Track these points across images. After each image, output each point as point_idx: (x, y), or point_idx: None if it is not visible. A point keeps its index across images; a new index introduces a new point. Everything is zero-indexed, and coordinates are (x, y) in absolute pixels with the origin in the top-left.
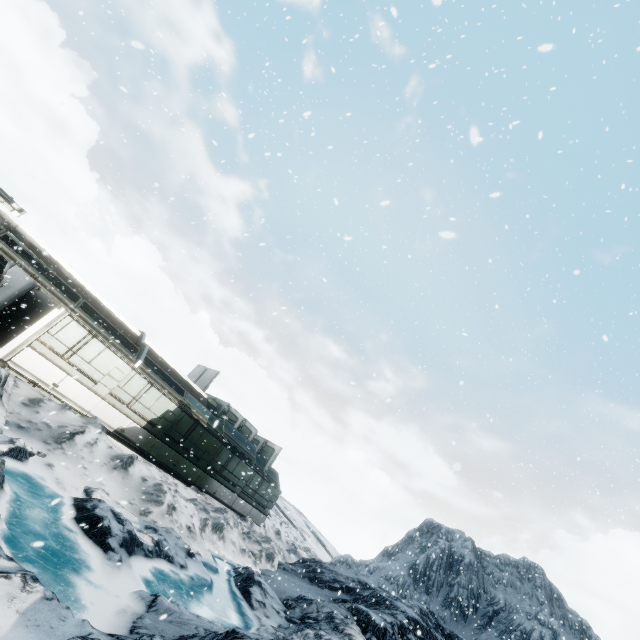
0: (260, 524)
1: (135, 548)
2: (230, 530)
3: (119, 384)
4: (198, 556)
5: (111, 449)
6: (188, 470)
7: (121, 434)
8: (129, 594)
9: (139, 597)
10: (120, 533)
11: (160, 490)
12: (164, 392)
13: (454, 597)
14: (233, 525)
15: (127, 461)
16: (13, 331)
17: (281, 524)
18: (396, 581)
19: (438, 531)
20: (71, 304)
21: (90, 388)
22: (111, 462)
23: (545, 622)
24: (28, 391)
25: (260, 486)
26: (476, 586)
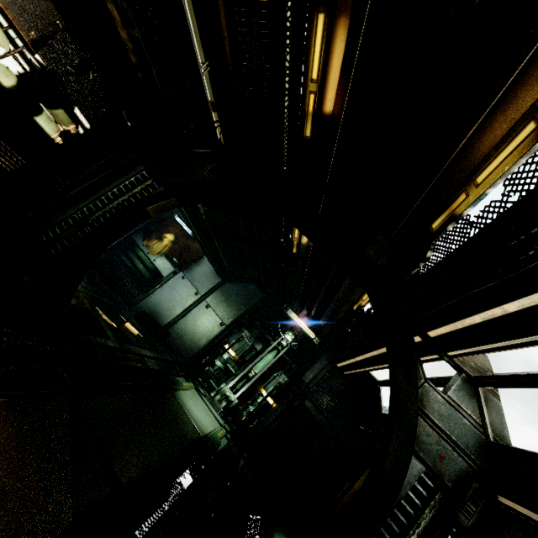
0: None
1: None
2: None
3: None
4: None
5: None
6: None
7: None
8: None
9: None
10: None
11: None
12: None
13: None
14: None
15: None
16: None
17: None
18: None
19: None
20: None
21: None
22: None
23: None
24: None
25: None
26: None
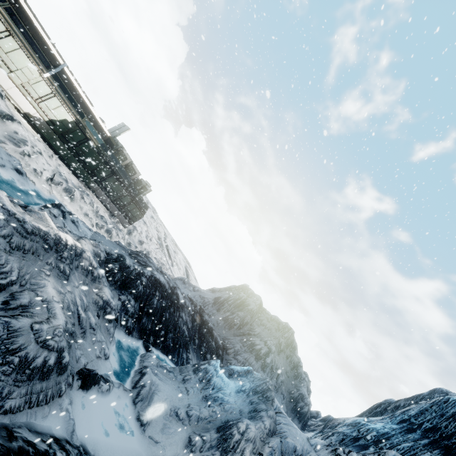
0: (125, 227)
1: None
2: (83, 202)
3: (29, 81)
4: (32, 182)
5: None
6: (77, 167)
7: (29, 118)
8: None
9: None
10: None
11: (23, 142)
12: (64, 105)
13: (230, 318)
14: (89, 203)
15: (6, 116)
16: None
17: (157, 248)
18: (204, 299)
19: (246, 291)
20: None
21: (7, 73)
22: None
23: (268, 345)
24: None
25: (129, 204)
26: (247, 320)
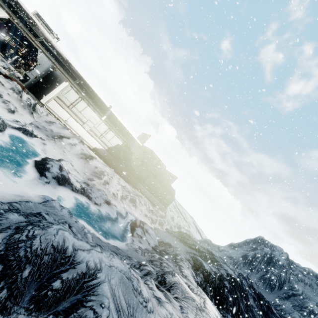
0: (162, 211)
1: (66, 184)
2: (141, 205)
3: (94, 126)
4: (115, 206)
5: (82, 150)
6: (127, 175)
7: (96, 151)
8: (39, 194)
9: (43, 197)
10: (56, 173)
11: (102, 173)
12: (116, 134)
13: (267, 278)
14: (143, 204)
15: (89, 157)
16: (47, 91)
17: (178, 217)
18: (233, 259)
19: (265, 244)
20: (72, 81)
21: (81, 125)
22: (80, 155)
23: None
24: (52, 119)
25: (164, 193)
26: (283, 277)
